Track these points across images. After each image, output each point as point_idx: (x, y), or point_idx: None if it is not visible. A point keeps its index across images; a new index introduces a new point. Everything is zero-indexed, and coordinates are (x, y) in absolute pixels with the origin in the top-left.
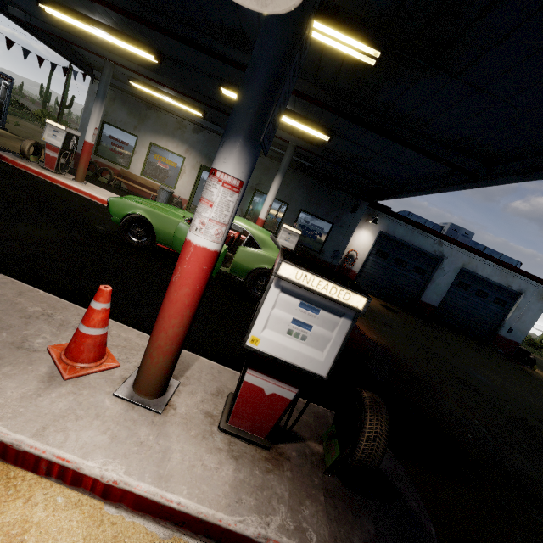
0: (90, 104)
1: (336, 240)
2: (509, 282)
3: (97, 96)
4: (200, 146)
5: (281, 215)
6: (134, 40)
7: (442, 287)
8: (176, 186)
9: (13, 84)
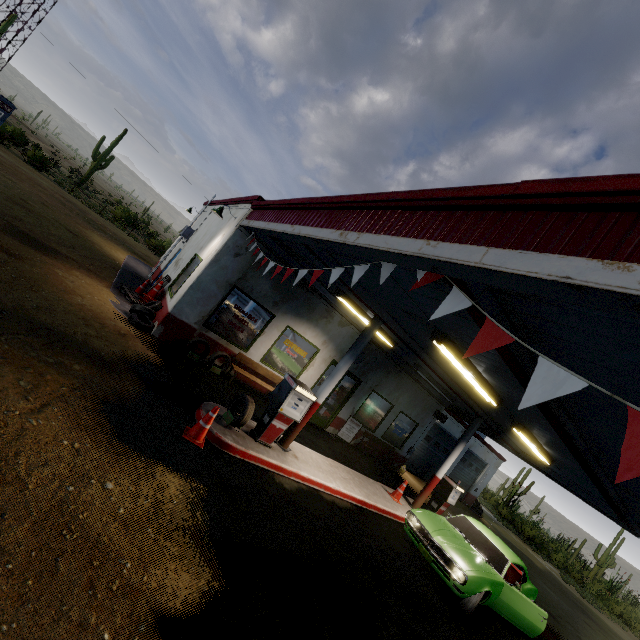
0: (223, 258)
1: (415, 437)
2: (486, 457)
3: (355, 356)
4: (340, 340)
5: (383, 415)
6: (493, 391)
7: (454, 463)
8: (298, 378)
9: (8, 114)
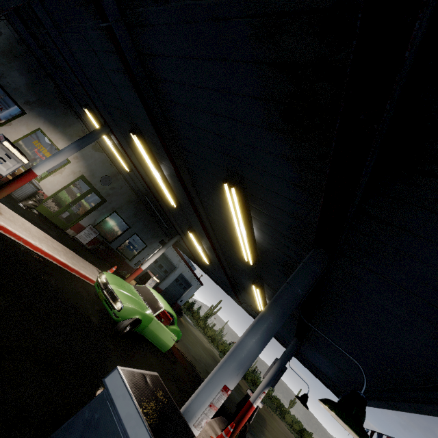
0: None
1: (143, 255)
2: (192, 281)
3: (80, 146)
4: (91, 161)
5: (121, 232)
6: (174, 194)
7: (170, 281)
8: (44, 179)
9: None
